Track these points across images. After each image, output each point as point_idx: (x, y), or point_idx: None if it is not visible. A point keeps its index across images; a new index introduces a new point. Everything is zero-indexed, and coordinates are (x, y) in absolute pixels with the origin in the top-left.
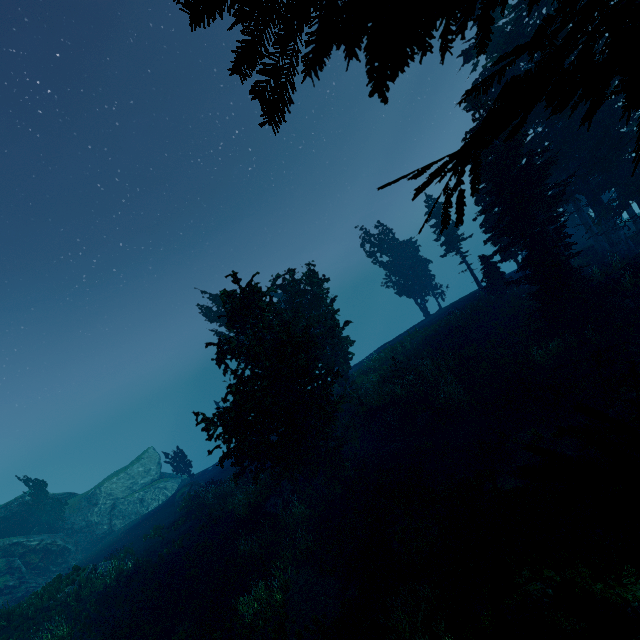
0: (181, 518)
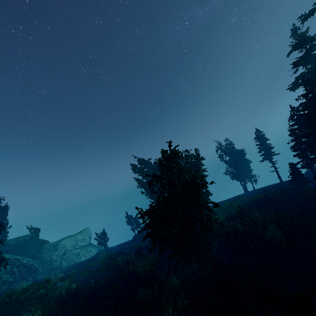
0: (102, 268)
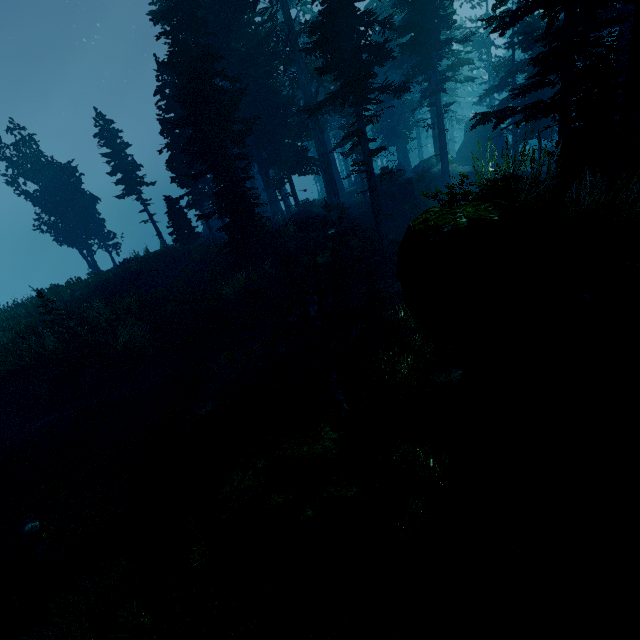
0: None
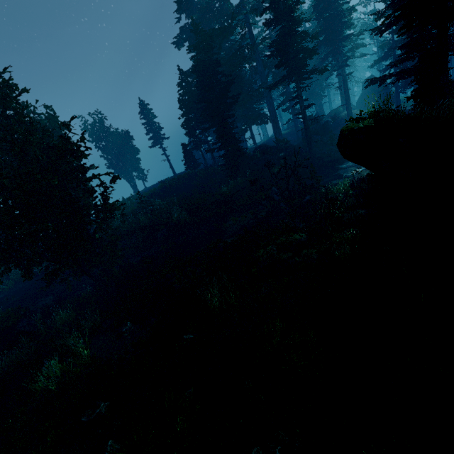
0: None
